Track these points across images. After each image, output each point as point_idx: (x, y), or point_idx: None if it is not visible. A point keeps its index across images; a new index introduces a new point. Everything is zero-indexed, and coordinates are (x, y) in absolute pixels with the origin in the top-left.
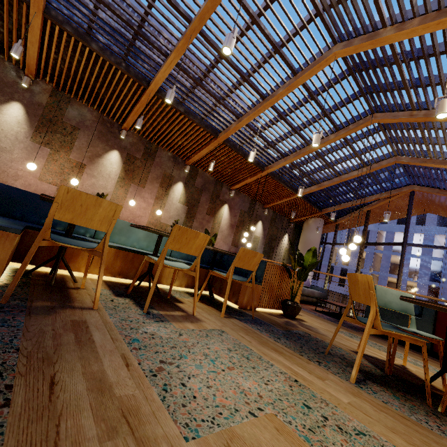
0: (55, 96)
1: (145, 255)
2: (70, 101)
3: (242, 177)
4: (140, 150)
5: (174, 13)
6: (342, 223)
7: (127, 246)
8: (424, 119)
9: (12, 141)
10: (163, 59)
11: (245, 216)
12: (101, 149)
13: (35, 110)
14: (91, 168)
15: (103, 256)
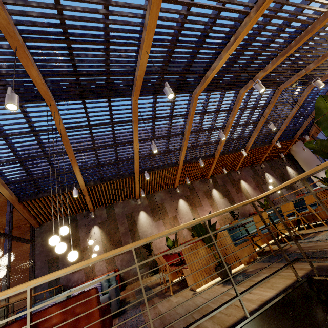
0: (148, 198)
1: (276, 224)
2: (153, 195)
3: (237, 161)
4: (187, 190)
5: (177, 137)
6: (313, 132)
7: (253, 230)
8: (307, 72)
9: (150, 227)
10: (179, 152)
11: (255, 177)
12: (175, 203)
13: (147, 209)
14: (179, 215)
15: (276, 229)
